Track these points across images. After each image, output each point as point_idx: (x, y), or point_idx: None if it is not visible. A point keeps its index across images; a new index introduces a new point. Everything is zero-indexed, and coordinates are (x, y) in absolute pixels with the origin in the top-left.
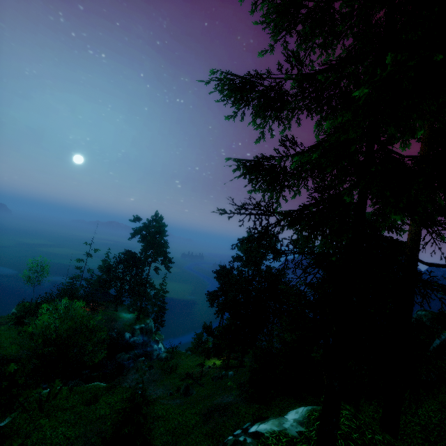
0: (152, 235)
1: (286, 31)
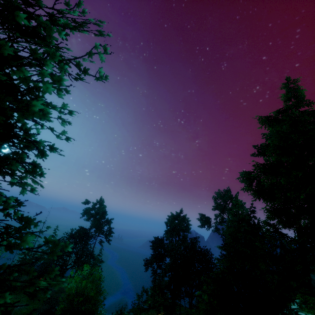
0: (101, 215)
1: (274, 153)
